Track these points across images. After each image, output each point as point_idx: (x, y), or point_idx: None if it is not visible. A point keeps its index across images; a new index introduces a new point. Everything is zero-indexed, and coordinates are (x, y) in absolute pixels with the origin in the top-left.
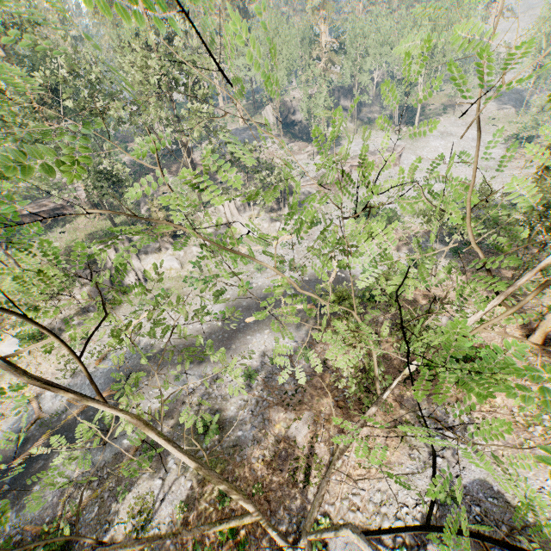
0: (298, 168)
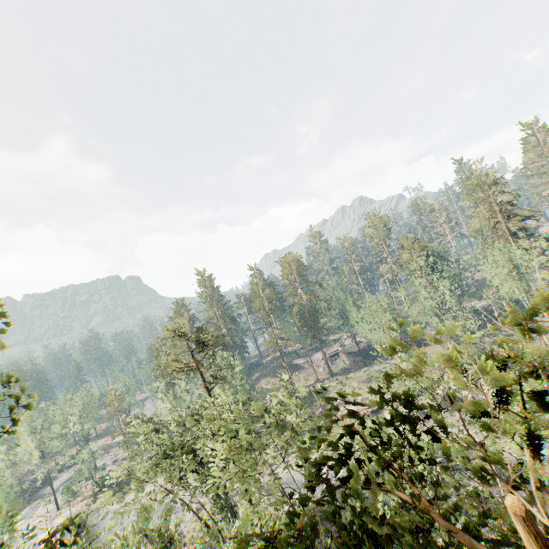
0: None
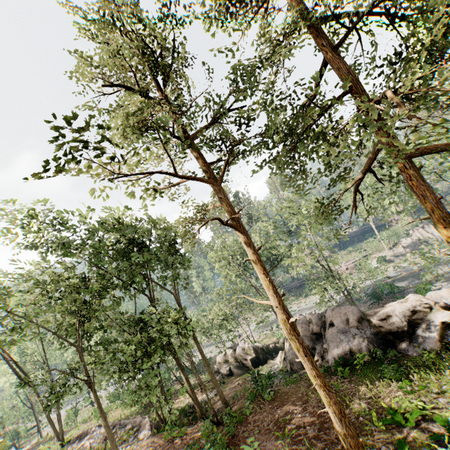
0: None
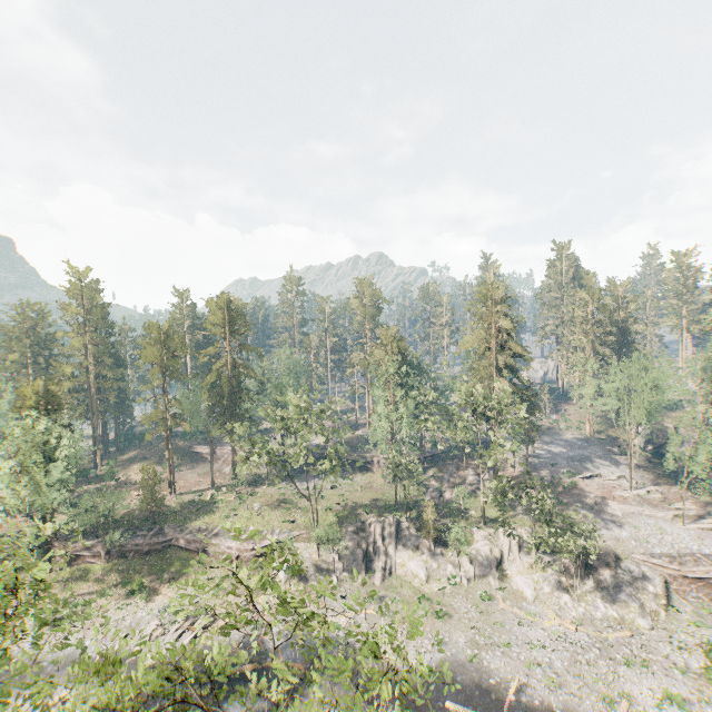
0: (643, 528)
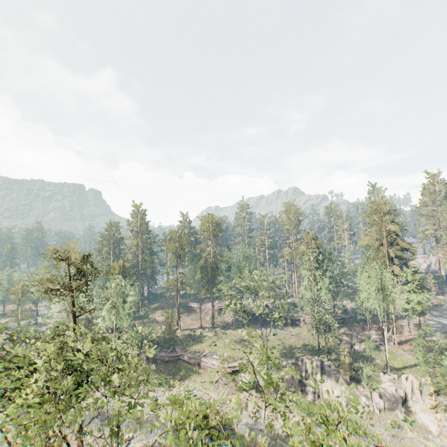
0: None
